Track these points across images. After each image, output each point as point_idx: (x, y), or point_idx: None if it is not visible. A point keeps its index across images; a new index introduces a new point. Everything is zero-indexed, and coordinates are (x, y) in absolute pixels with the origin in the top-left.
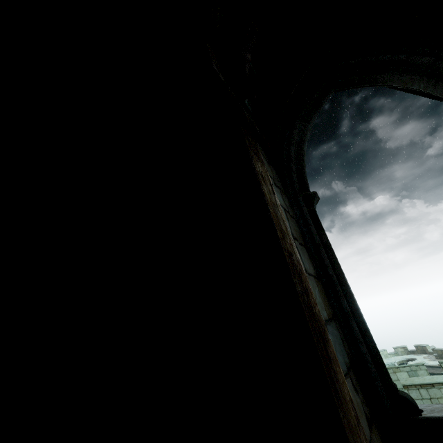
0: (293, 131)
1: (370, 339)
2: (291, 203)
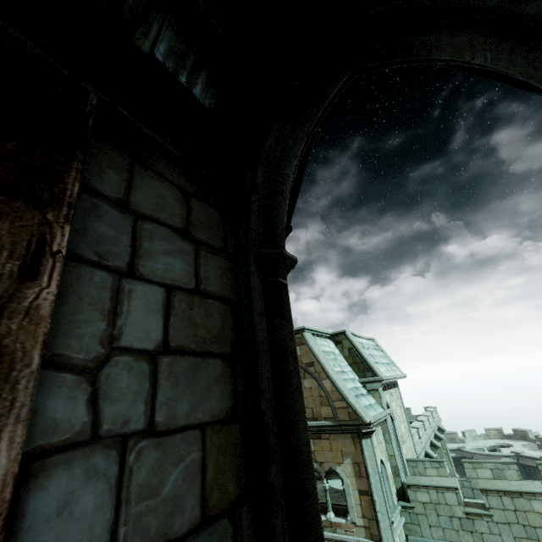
0: (266, 139)
1: None
2: (237, 267)
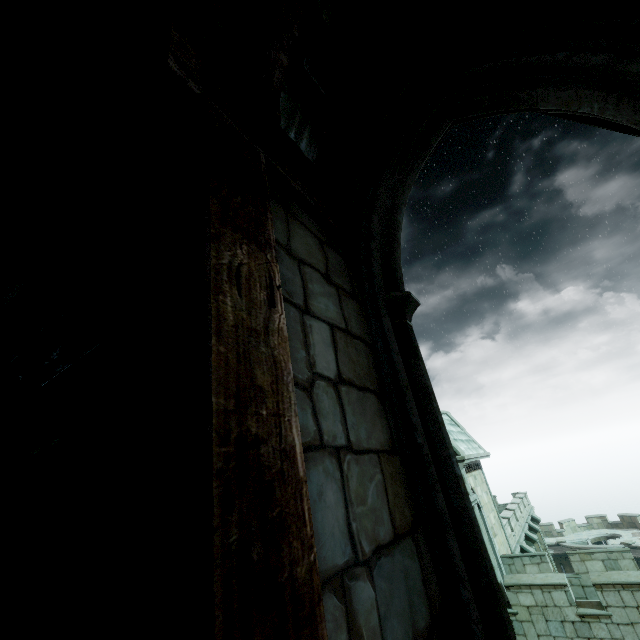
0: (378, 188)
1: (483, 570)
2: (365, 312)
